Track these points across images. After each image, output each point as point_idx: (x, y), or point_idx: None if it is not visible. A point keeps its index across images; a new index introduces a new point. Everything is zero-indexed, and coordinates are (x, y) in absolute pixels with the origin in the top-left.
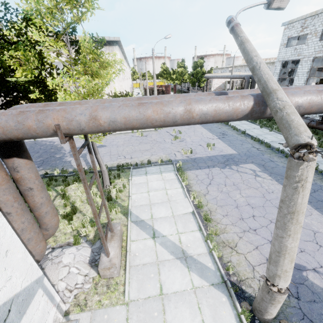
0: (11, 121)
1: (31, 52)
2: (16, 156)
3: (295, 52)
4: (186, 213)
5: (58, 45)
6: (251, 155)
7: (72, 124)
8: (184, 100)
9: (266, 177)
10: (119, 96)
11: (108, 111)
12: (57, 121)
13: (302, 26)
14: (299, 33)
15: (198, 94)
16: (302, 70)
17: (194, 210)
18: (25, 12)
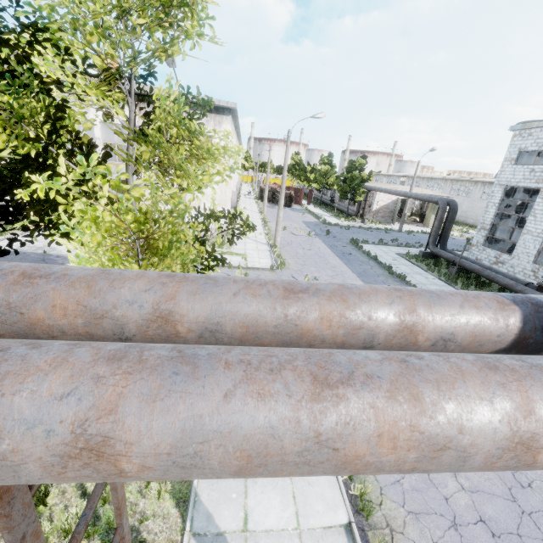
0: None
1: (36, 101)
2: None
3: (531, 176)
4: (332, 525)
5: (105, 97)
6: None
7: None
8: (500, 383)
9: None
10: (220, 216)
11: (173, 417)
12: None
13: None
14: (540, 146)
15: (468, 300)
16: None
17: (352, 523)
18: (35, 10)
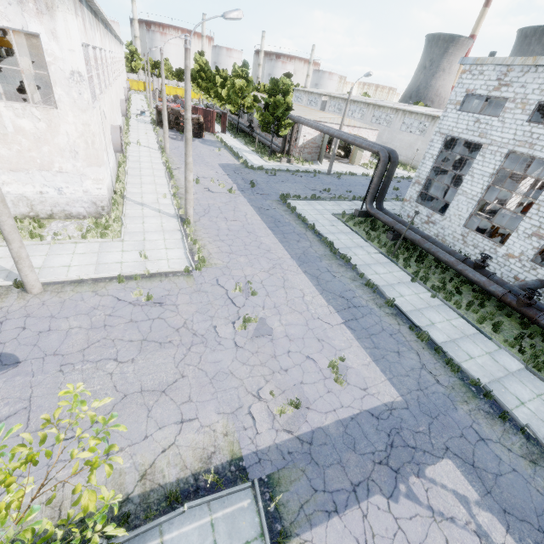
0: None
1: None
2: None
3: (476, 127)
4: None
5: None
6: (432, 408)
7: None
8: None
9: (505, 541)
10: None
11: None
12: None
13: (500, 79)
14: (490, 91)
15: None
16: (483, 168)
17: None
18: None
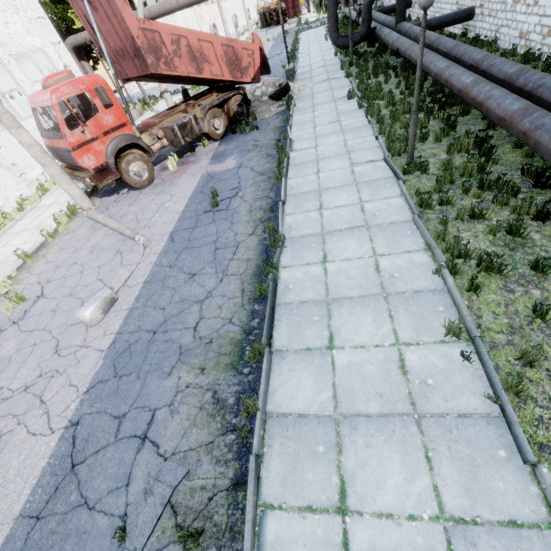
0: (74, 39)
1: None
2: (83, 60)
3: None
4: None
5: None
6: None
7: (89, 37)
8: None
9: None
10: None
11: None
12: (85, 36)
13: None
14: None
15: None
16: None
17: None
18: None
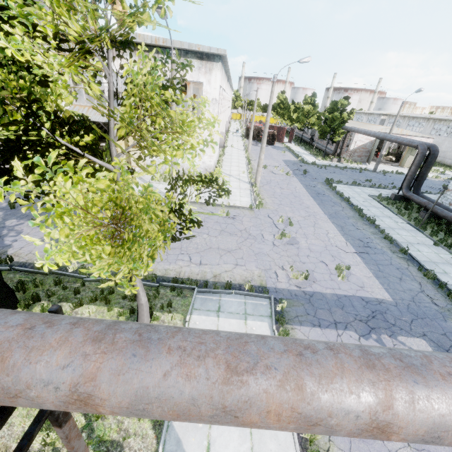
0: None
1: (16, 81)
2: None
3: None
4: None
5: (79, 73)
6: (419, 313)
7: None
8: None
9: None
10: (198, 180)
11: None
12: None
13: None
14: None
15: None
16: None
17: None
18: None
